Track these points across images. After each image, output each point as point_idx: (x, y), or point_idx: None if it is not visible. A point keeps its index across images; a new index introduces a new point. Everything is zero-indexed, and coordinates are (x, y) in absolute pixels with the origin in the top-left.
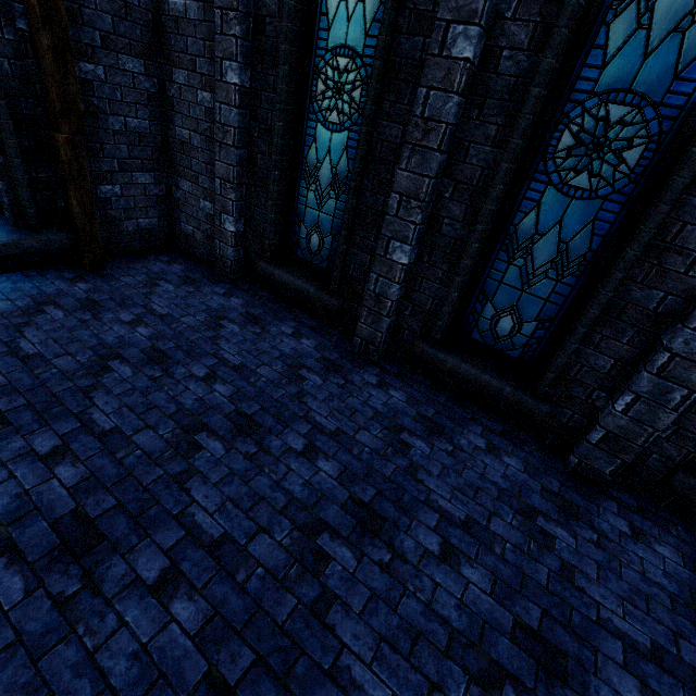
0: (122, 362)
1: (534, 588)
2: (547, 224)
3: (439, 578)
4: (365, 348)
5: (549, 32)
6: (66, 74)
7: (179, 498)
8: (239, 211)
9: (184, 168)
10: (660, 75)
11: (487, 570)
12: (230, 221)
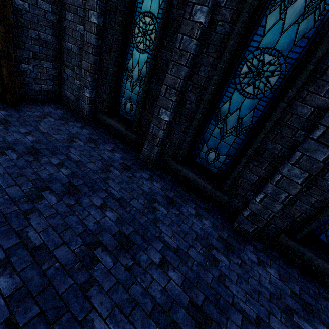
0: (13, 151)
1: (203, 285)
2: (234, 109)
3: (155, 276)
4: (146, 161)
5: (240, 15)
6: (5, 2)
7: (22, 223)
8: (93, 87)
9: (68, 62)
10: (287, 43)
11: (182, 274)
12: (87, 91)
